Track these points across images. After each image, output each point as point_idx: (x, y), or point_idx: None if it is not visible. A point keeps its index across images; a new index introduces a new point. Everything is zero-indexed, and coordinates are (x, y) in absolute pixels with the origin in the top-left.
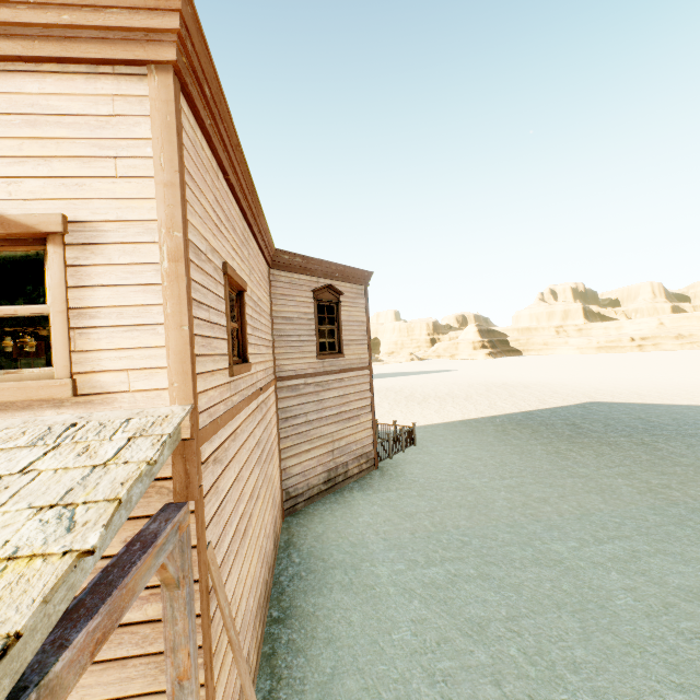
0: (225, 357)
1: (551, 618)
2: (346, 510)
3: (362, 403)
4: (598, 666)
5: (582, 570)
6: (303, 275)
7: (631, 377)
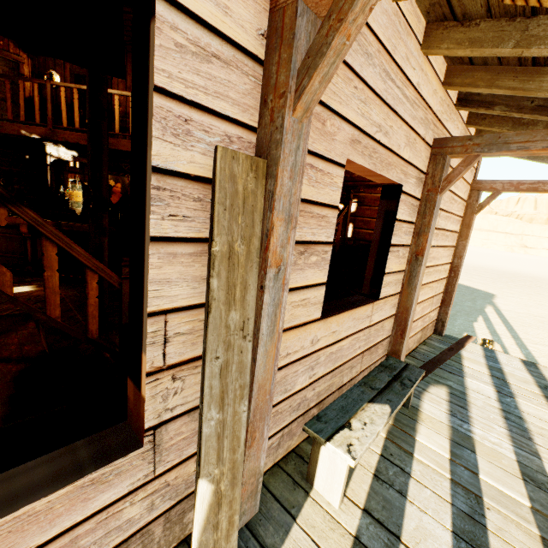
0: None
1: None
2: None
3: None
4: None
5: None
6: None
7: None
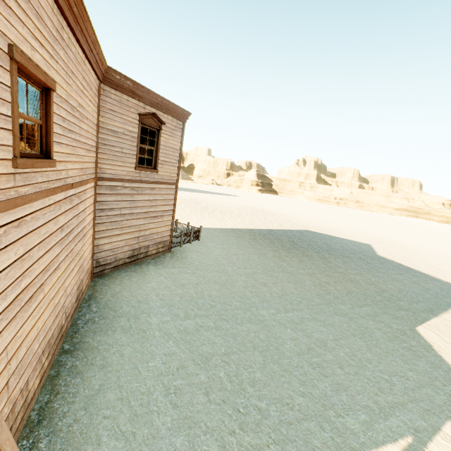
0: (7, 147)
1: (249, 354)
2: (140, 277)
3: (166, 207)
4: (266, 383)
5: (273, 327)
6: (132, 98)
7: (329, 220)
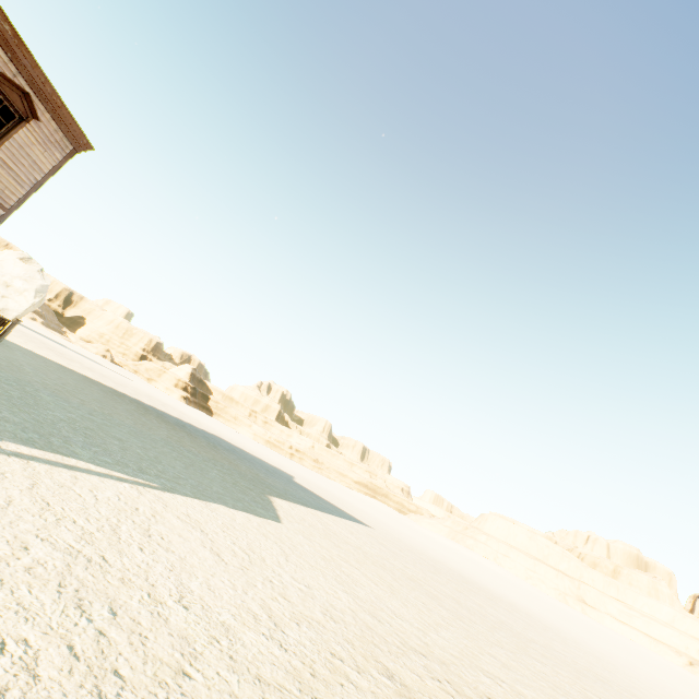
0: None
1: None
2: None
3: None
4: None
5: (47, 403)
6: (2, 48)
7: (263, 452)
